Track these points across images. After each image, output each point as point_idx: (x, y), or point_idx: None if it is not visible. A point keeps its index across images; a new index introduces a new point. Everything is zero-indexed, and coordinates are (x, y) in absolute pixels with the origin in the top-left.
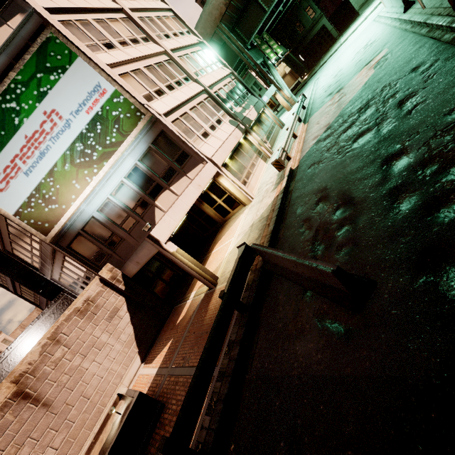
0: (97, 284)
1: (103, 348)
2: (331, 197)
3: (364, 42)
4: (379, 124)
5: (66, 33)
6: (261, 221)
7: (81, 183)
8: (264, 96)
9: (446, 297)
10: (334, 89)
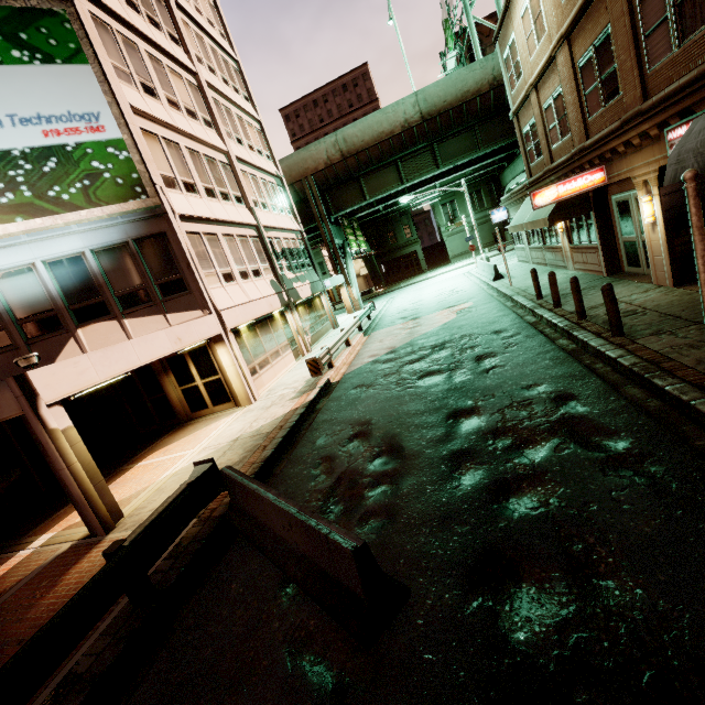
0: None
1: None
2: (374, 437)
3: (451, 287)
4: (452, 370)
5: (90, 29)
6: (254, 437)
7: None
8: (328, 279)
9: (507, 642)
10: (410, 314)
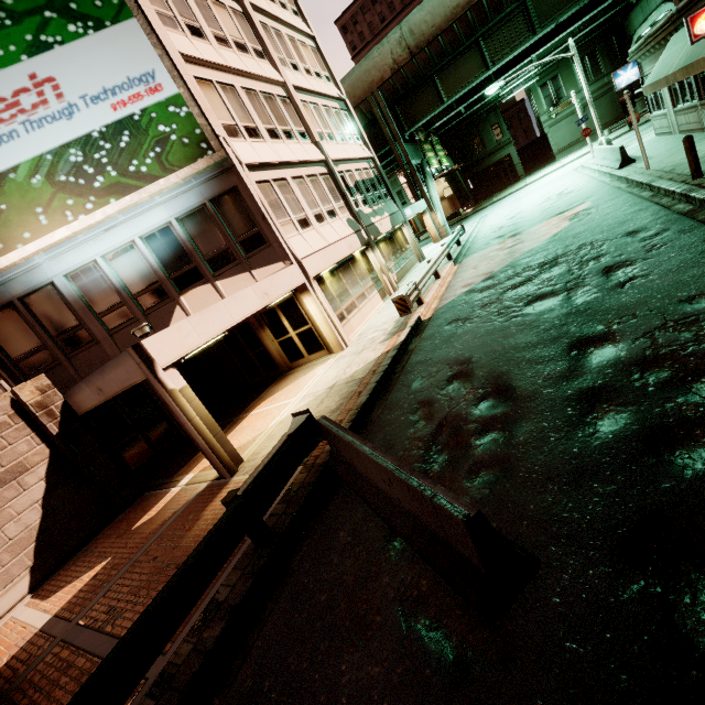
0: (2, 408)
1: None
2: (476, 377)
3: (558, 189)
4: (570, 290)
5: None
6: (349, 384)
7: (52, 217)
8: (408, 208)
9: (692, 647)
10: (507, 232)
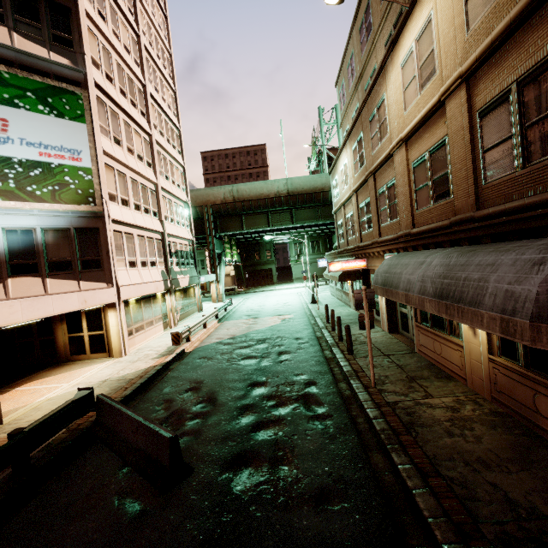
0: None
1: None
2: (202, 391)
3: (286, 300)
4: (263, 358)
5: (93, 105)
6: (120, 381)
7: None
8: (203, 276)
9: (232, 490)
10: (253, 314)
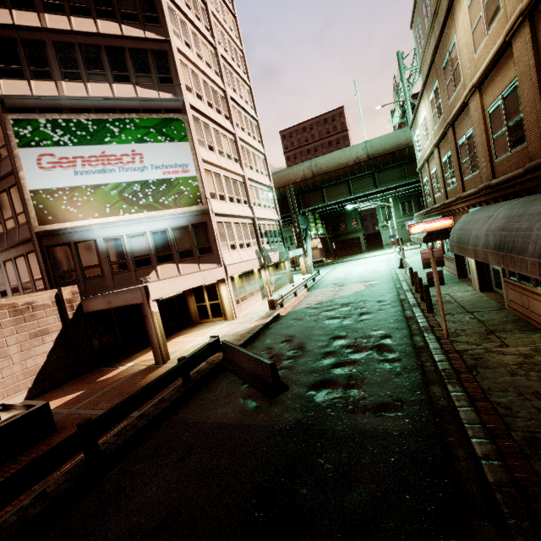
0: (51, 297)
1: (3, 359)
2: (294, 342)
3: (373, 267)
4: (345, 318)
5: (191, 125)
6: (234, 335)
7: (113, 210)
8: (291, 251)
9: (315, 400)
10: (339, 282)
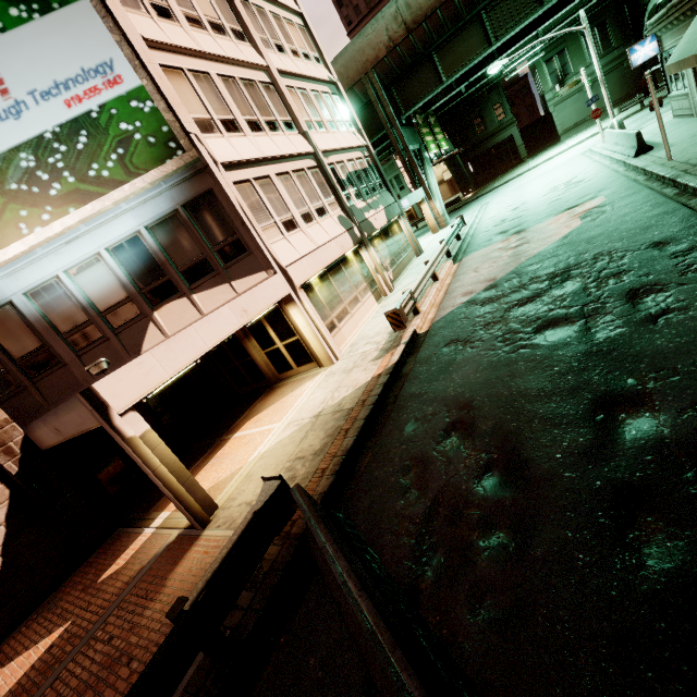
0: None
1: None
2: (478, 433)
3: (566, 177)
4: (589, 318)
5: None
6: (336, 415)
7: (4, 231)
8: (404, 199)
9: None
10: (511, 227)
